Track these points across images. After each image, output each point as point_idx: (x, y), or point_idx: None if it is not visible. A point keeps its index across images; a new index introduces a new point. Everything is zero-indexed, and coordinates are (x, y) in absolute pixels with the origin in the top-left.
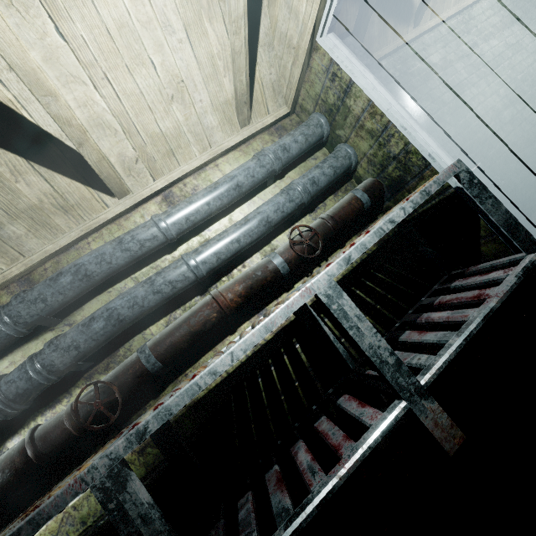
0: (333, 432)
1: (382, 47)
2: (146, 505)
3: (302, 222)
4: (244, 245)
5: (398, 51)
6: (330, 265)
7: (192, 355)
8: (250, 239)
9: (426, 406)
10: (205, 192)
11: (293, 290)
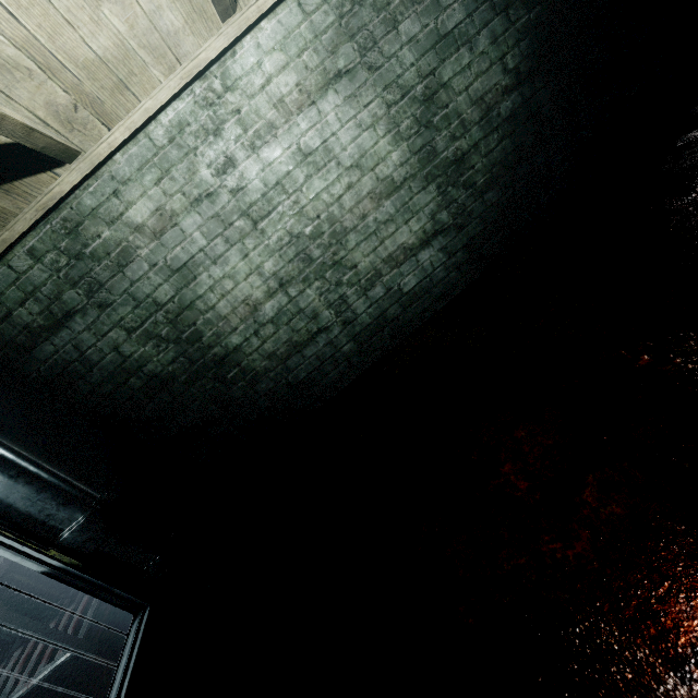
0: None
1: (6, 223)
2: None
3: None
4: None
5: (58, 206)
6: None
7: None
8: None
9: None
10: None
11: None
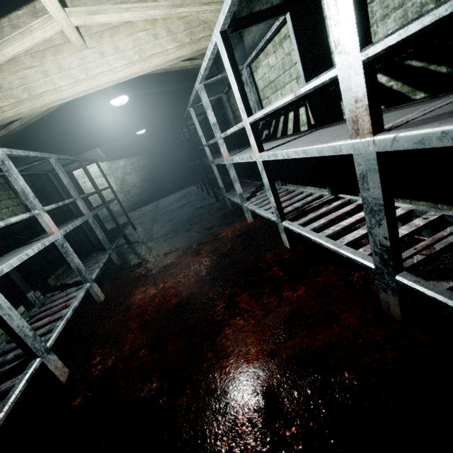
0: None
1: None
2: None
3: None
4: None
5: None
6: None
7: None
8: None
9: None
10: None
11: None
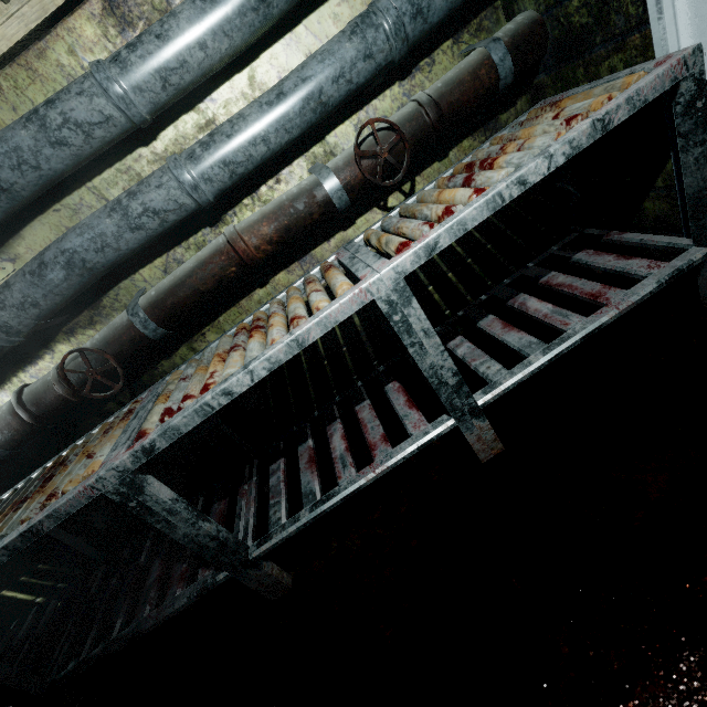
0: (373, 427)
1: None
2: (170, 502)
3: (385, 99)
4: (278, 149)
5: None
6: (402, 257)
7: (208, 311)
8: (288, 138)
9: (475, 424)
10: (193, 11)
11: (354, 227)
